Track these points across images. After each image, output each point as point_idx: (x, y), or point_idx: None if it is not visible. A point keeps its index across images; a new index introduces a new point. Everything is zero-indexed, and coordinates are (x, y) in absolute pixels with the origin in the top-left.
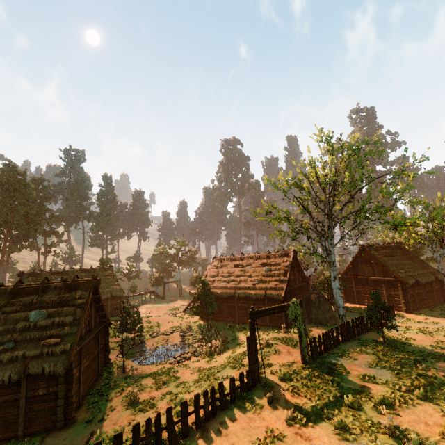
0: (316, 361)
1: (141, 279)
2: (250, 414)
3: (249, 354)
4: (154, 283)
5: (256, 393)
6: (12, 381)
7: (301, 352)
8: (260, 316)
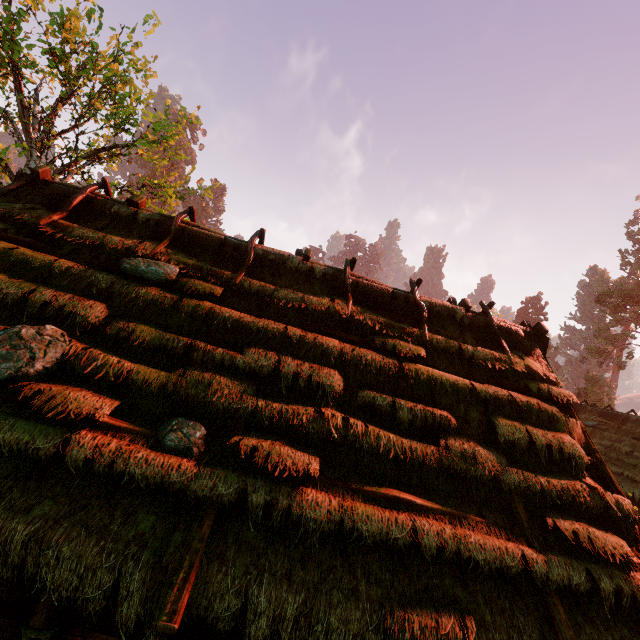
0: None
1: None
2: None
3: None
4: None
5: None
6: None
7: None
8: None
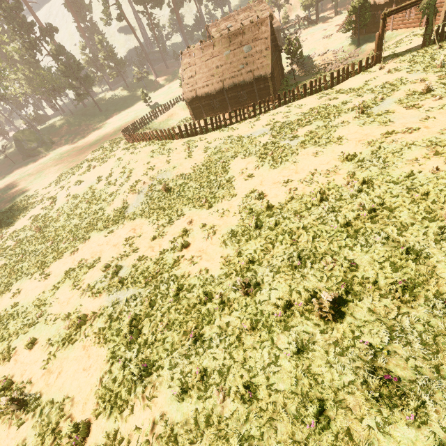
0: (436, 44)
1: (291, 4)
2: (366, 75)
3: (376, 45)
4: (306, 6)
5: (375, 68)
6: (250, 82)
7: (423, 39)
8: (390, 15)
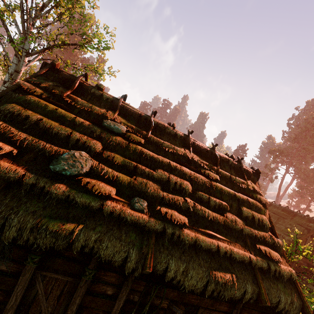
0: None
1: None
2: None
3: None
4: None
5: None
6: None
7: None
8: None
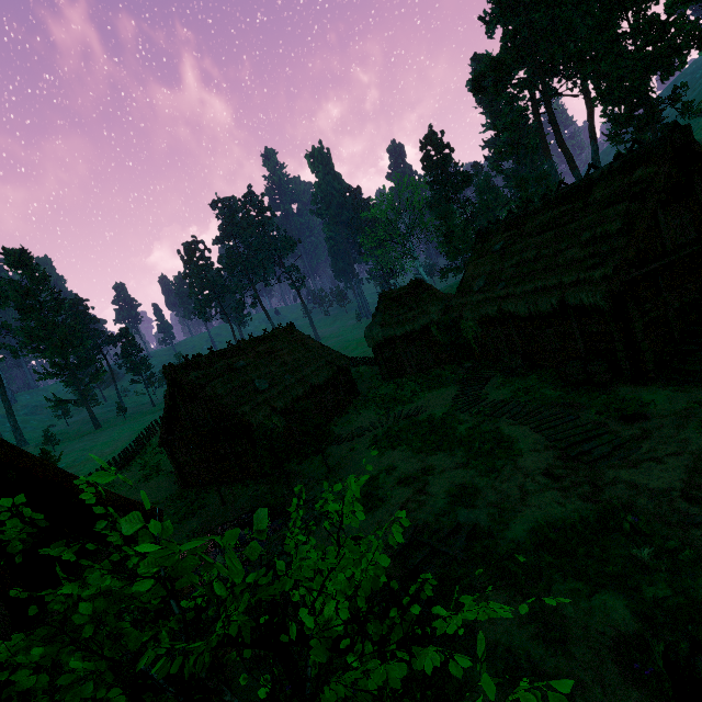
0: None
1: None
2: None
3: None
4: None
5: None
6: None
7: None
8: None
